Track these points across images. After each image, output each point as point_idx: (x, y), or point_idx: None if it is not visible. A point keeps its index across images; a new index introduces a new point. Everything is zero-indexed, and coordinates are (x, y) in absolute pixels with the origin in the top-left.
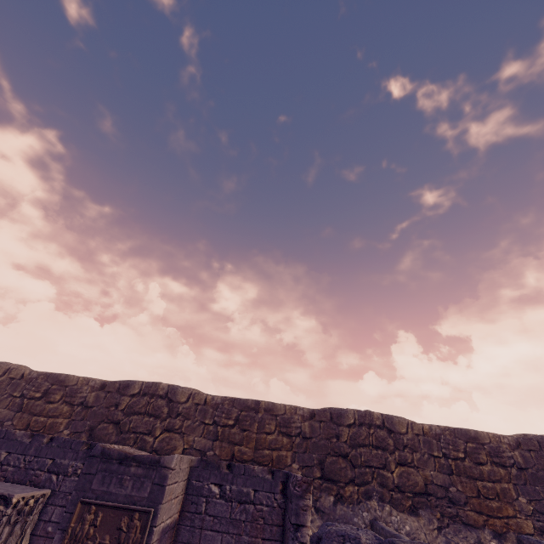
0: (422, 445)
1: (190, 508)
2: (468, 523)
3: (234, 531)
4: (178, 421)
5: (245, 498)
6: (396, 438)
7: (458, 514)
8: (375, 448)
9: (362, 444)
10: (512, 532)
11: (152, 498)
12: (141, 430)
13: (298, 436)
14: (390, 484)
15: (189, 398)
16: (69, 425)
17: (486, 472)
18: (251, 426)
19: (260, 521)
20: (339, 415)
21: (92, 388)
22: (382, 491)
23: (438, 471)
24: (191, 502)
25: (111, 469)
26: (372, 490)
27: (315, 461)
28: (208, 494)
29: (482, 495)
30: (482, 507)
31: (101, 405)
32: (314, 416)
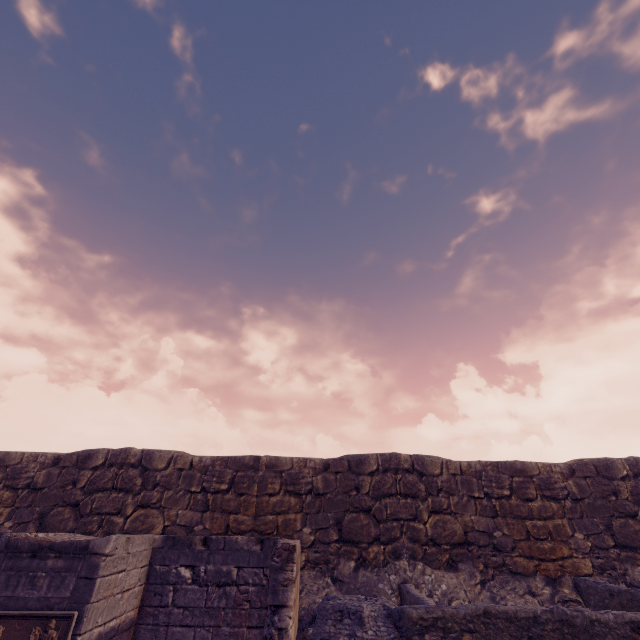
0: (460, 487)
1: (153, 601)
2: (517, 571)
3: (211, 623)
4: (156, 493)
5: (225, 579)
6: (428, 481)
7: (505, 563)
8: (403, 496)
9: (388, 493)
10: (567, 575)
11: (77, 597)
12: (107, 510)
13: (310, 493)
14: (423, 537)
15: (170, 463)
16: (12, 515)
17: (536, 508)
18: (249, 488)
19: (245, 605)
20: (359, 462)
21: (41, 464)
22: (414, 547)
23: (480, 515)
24: (154, 594)
25: (20, 566)
26: (401, 548)
27: (331, 521)
28: (177, 580)
29: (532, 536)
30: (532, 550)
31: (54, 484)
32: (329, 467)
